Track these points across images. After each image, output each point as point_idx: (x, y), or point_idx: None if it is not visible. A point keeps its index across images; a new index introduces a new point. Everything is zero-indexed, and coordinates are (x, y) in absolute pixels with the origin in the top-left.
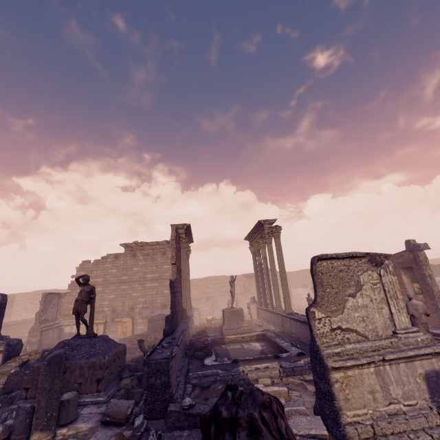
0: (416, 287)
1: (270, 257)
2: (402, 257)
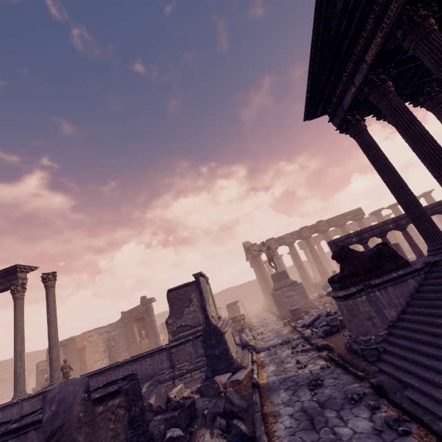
0: (144, 333)
1: (20, 318)
2: (137, 310)
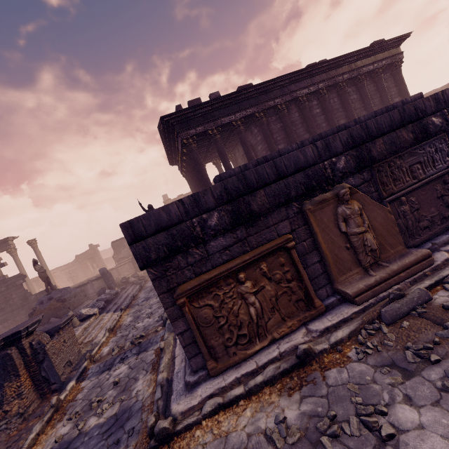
0: (96, 265)
1: (21, 265)
2: (87, 253)
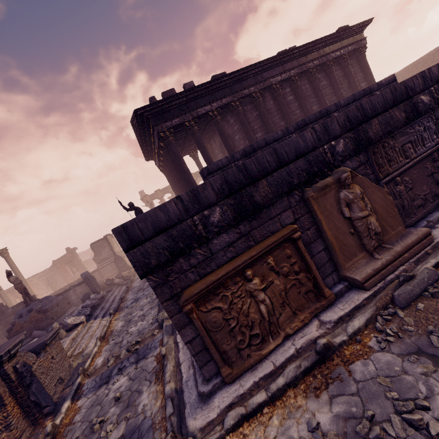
0: (75, 269)
1: None
2: (65, 257)
